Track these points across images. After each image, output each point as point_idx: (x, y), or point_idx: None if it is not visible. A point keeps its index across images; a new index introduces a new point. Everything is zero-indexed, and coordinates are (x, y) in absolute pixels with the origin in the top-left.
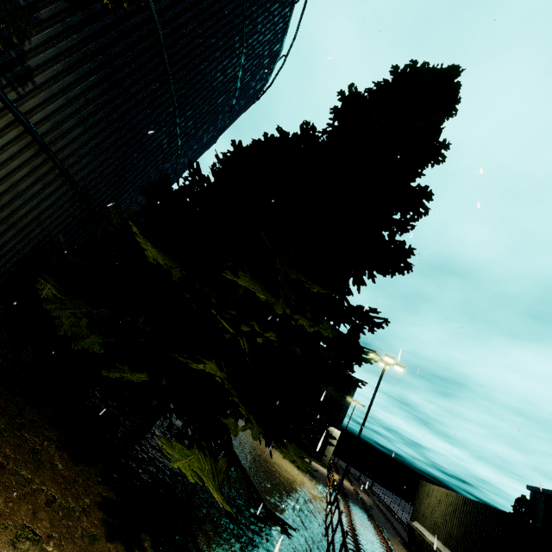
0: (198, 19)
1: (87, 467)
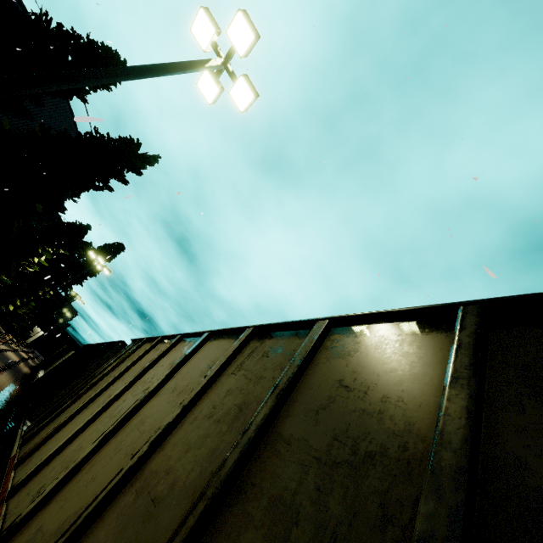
0: None
1: None
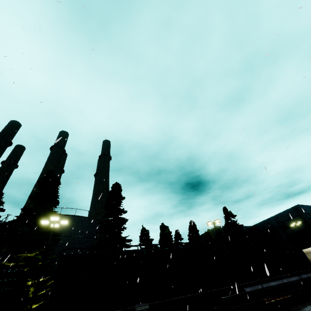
0: (73, 251)
1: None
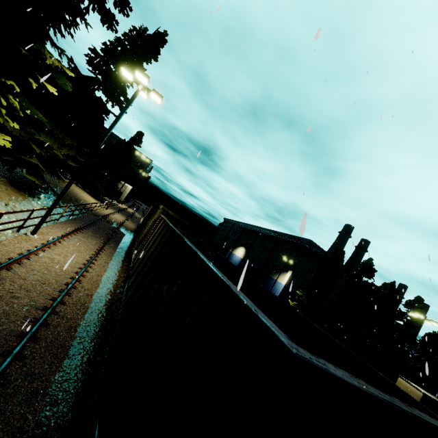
0: None
1: (2, 177)
